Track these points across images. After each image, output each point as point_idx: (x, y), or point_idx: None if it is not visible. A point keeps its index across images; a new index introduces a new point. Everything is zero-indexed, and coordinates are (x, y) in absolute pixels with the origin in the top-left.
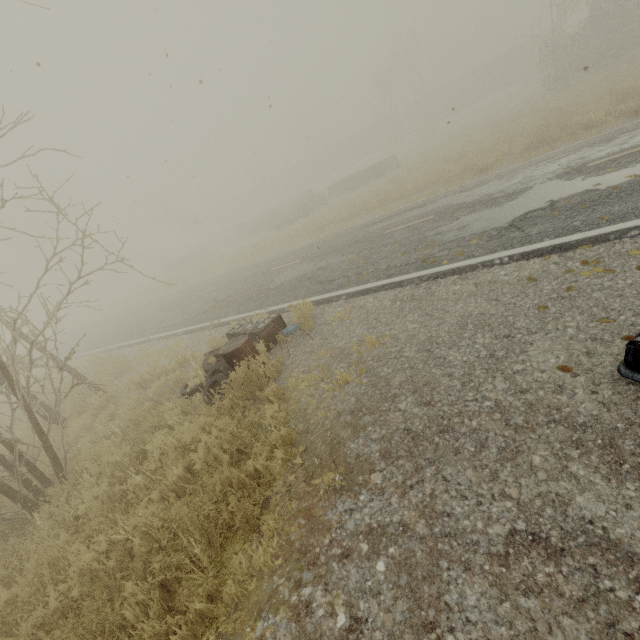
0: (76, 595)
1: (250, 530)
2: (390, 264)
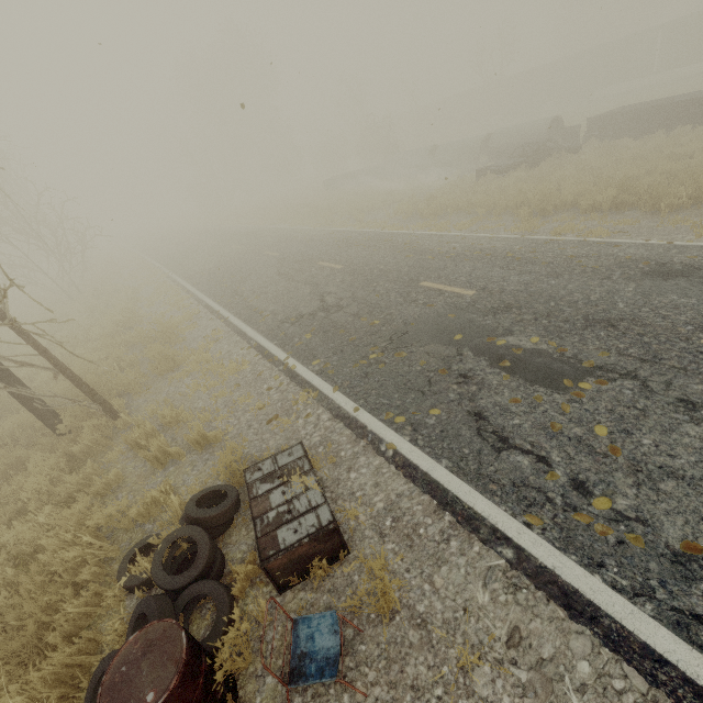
0: None
1: None
2: (700, 545)
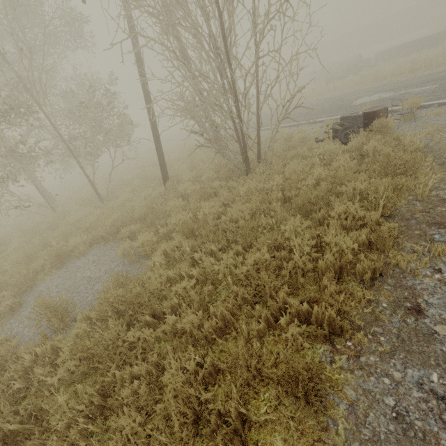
0: (324, 176)
1: (405, 176)
2: None
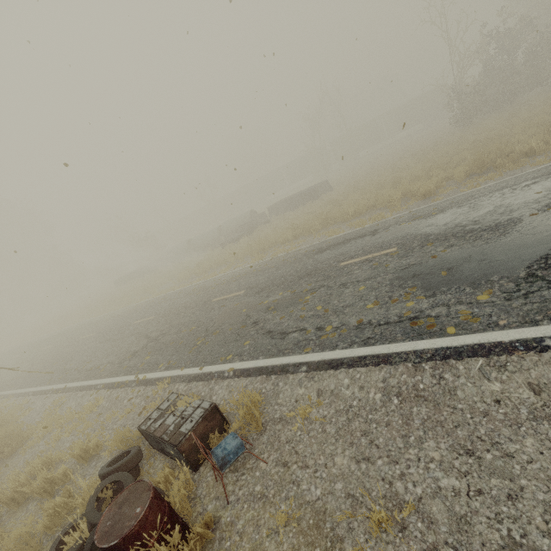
0: None
1: None
2: (362, 319)
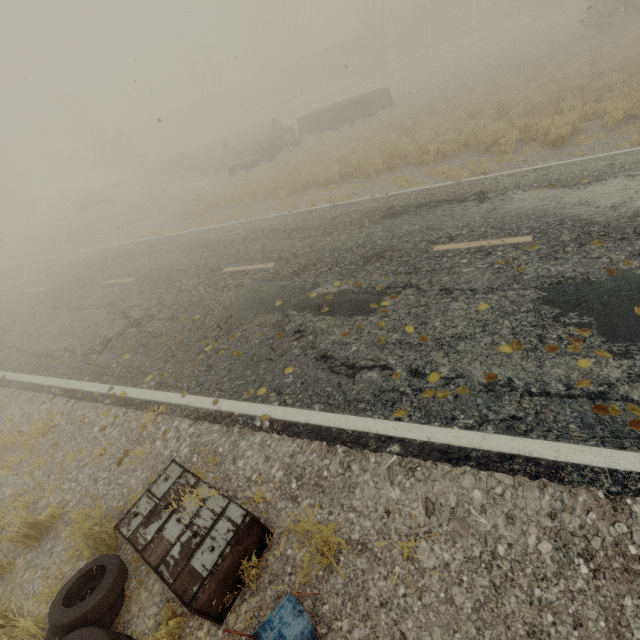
0: None
1: None
2: (495, 373)
